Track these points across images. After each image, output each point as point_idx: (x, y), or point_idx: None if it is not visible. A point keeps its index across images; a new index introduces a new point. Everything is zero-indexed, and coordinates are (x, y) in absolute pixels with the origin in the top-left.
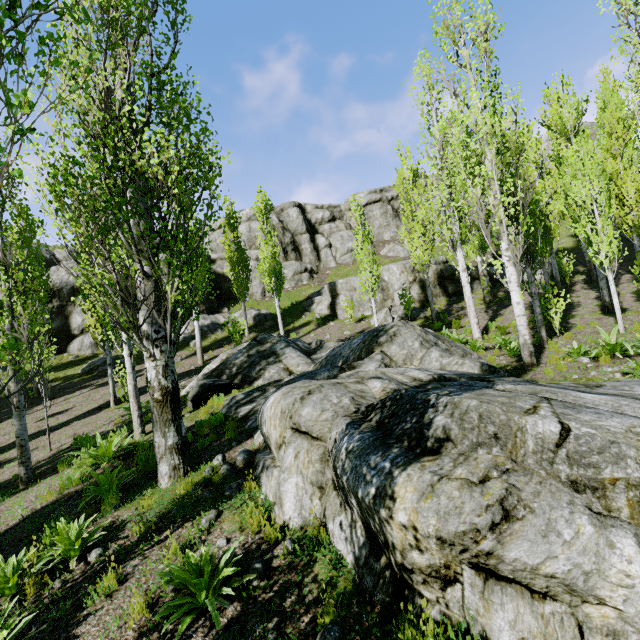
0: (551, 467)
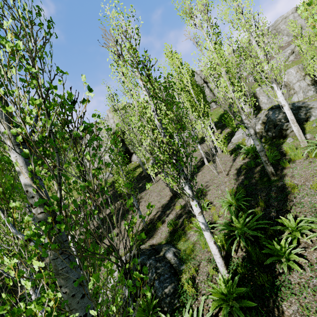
0: None
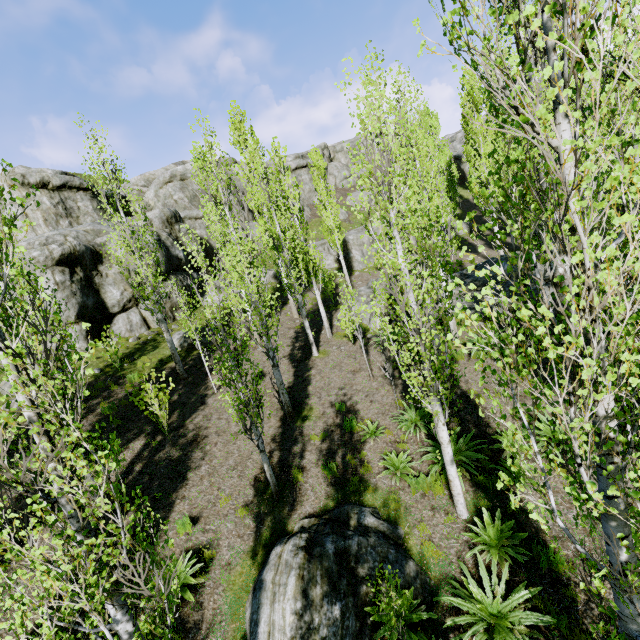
0: None
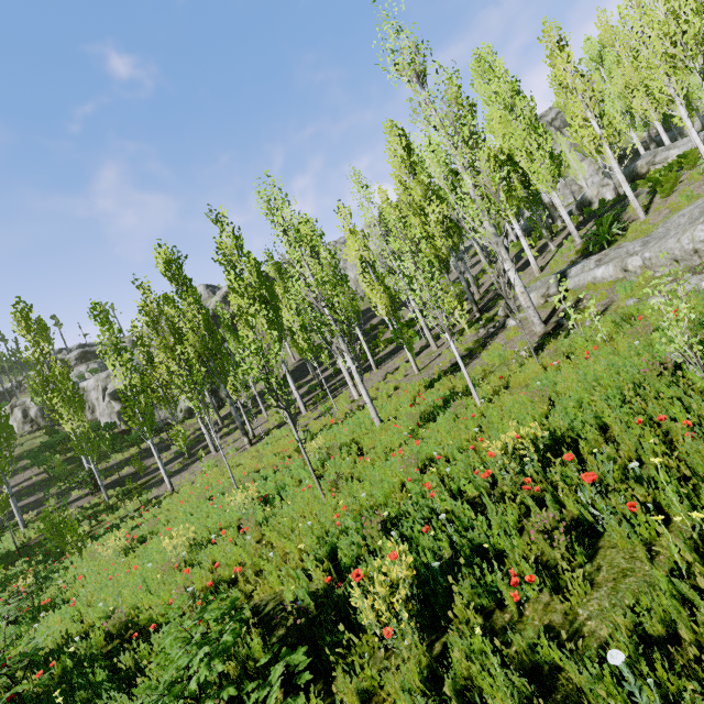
0: (663, 151)
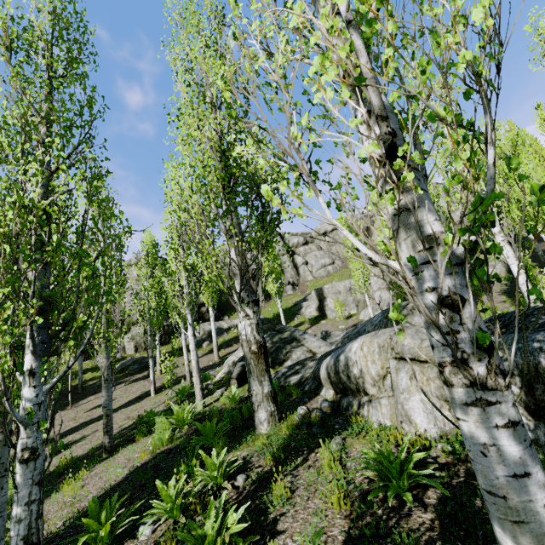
0: None
